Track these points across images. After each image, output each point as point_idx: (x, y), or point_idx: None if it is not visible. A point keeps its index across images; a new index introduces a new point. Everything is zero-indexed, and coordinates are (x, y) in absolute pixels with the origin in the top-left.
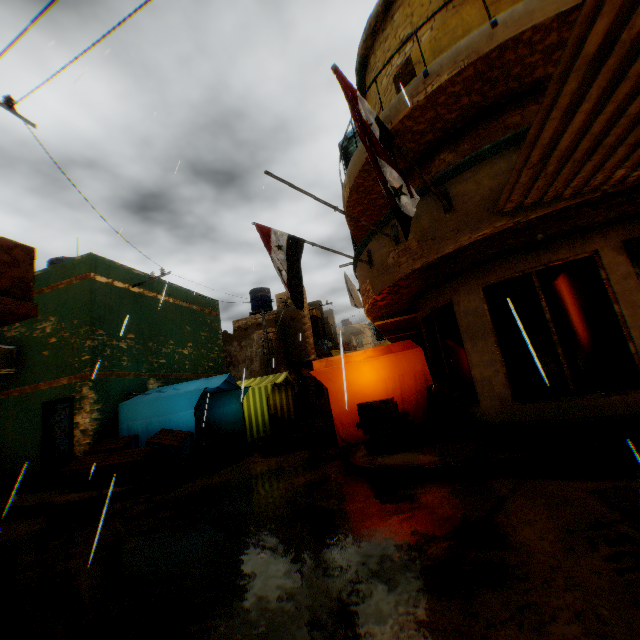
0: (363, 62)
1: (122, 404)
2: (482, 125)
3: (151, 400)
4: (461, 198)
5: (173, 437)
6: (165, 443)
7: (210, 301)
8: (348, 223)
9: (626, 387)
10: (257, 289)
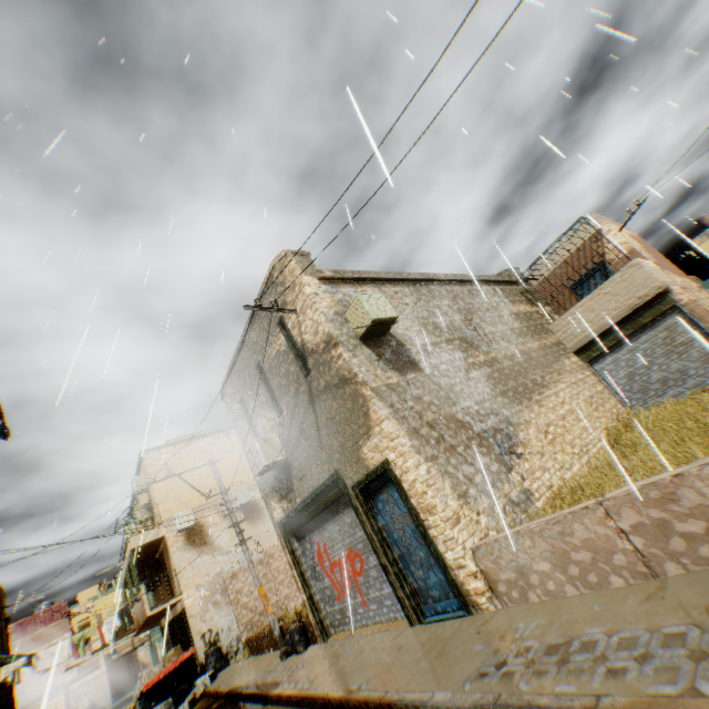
0: None
1: None
2: None
3: None
4: None
5: None
6: None
7: None
8: None
9: None
10: None
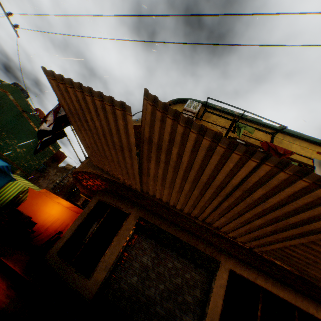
0: None
1: None
2: None
3: None
4: None
5: None
6: None
7: (57, 144)
8: None
9: (86, 274)
10: None
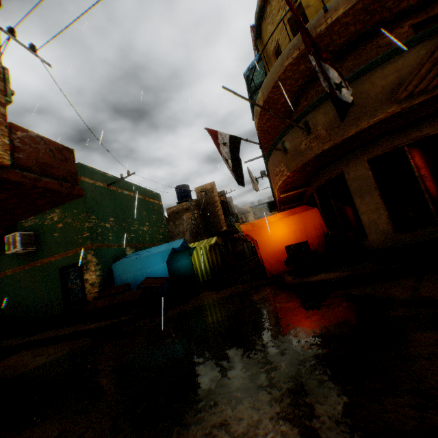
0: (261, 11)
1: (114, 264)
2: (360, 47)
3: (134, 260)
4: (359, 96)
5: (156, 281)
6: (152, 285)
7: (155, 194)
8: (257, 128)
9: None
10: (180, 186)
